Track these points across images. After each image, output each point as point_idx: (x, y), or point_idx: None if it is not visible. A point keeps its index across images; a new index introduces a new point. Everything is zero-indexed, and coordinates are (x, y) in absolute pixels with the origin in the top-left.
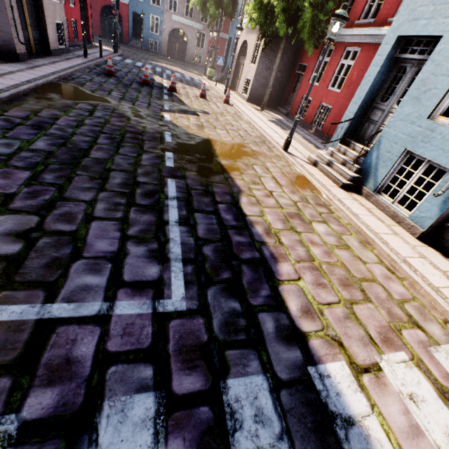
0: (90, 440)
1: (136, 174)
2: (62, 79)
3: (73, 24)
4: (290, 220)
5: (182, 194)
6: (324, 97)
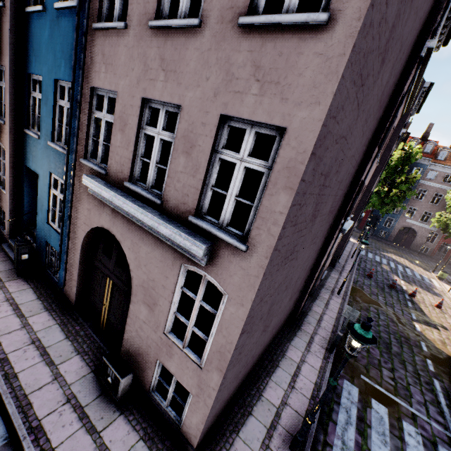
0: (438, 449)
1: (416, 368)
2: (353, 282)
3: None
4: None
5: (443, 391)
6: None
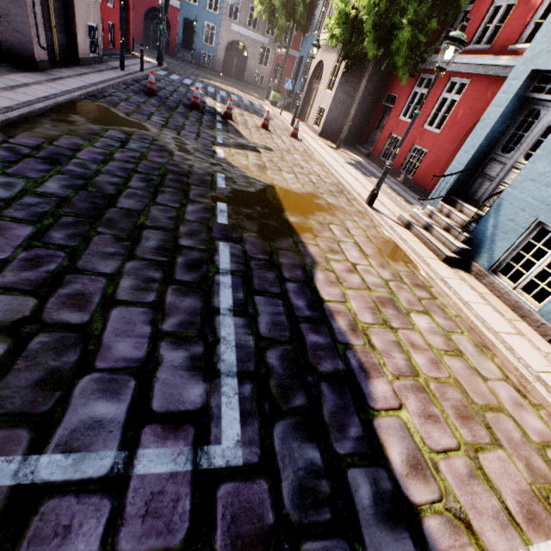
0: None
1: (177, 234)
2: (90, 96)
3: (110, 28)
4: (382, 309)
5: (238, 266)
6: (418, 137)
